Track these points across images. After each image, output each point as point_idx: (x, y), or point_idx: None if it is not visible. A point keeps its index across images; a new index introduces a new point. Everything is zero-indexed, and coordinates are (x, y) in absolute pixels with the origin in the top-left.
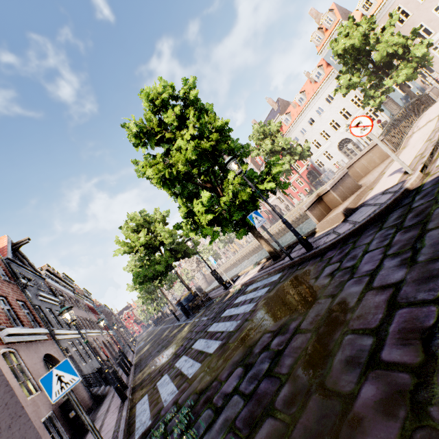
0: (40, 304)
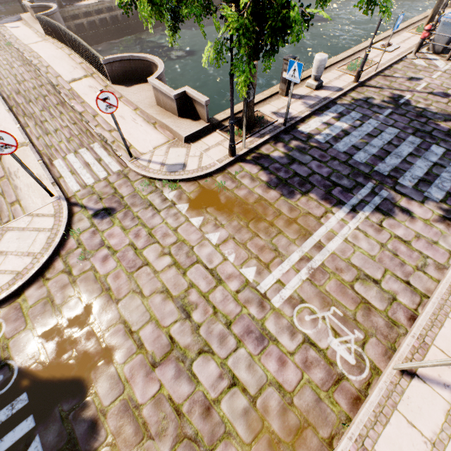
0: None
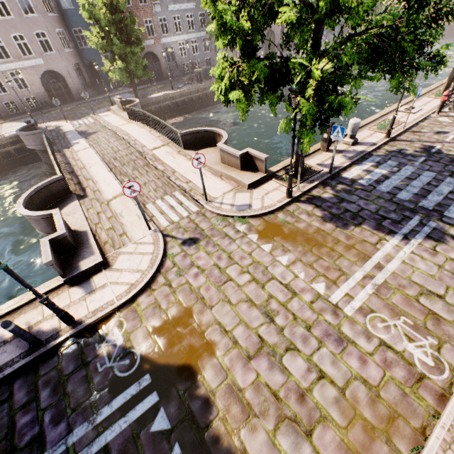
0: (168, 14)
